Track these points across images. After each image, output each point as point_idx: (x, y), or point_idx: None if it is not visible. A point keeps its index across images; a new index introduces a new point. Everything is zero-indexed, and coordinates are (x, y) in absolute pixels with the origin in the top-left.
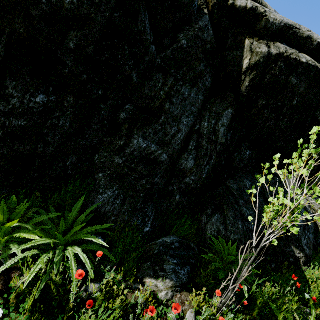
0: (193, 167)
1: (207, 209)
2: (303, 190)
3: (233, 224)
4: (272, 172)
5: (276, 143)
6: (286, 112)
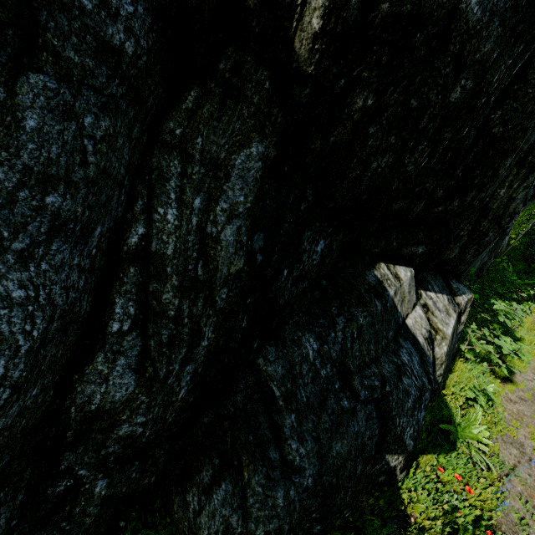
0: (134, 392)
1: (200, 468)
2: (423, 276)
3: (264, 502)
4: (370, 283)
5: (389, 205)
6: (426, 127)
